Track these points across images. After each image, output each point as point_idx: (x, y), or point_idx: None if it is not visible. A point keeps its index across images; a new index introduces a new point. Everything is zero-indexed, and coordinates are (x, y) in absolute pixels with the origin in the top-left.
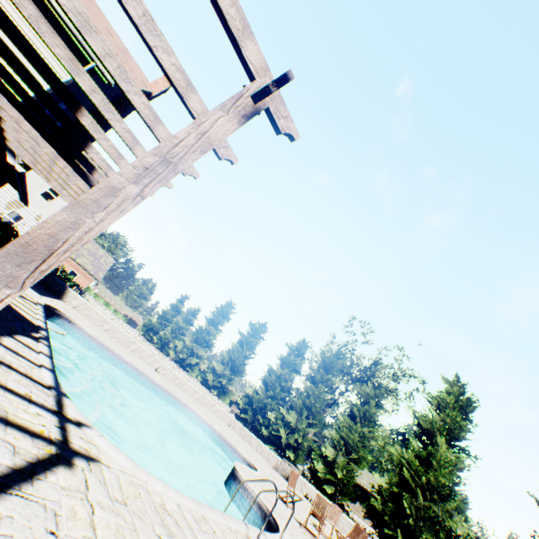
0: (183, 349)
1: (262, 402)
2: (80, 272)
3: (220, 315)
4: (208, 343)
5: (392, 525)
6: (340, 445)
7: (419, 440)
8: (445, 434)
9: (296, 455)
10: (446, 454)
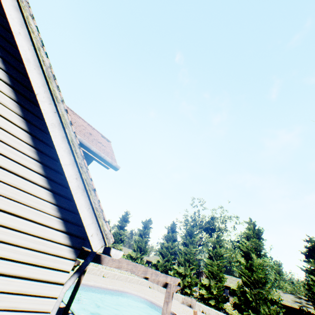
0: None
1: (163, 265)
2: None
3: (123, 221)
4: (121, 239)
5: (246, 309)
6: (210, 275)
7: (244, 257)
8: (254, 250)
9: (190, 289)
10: (257, 261)
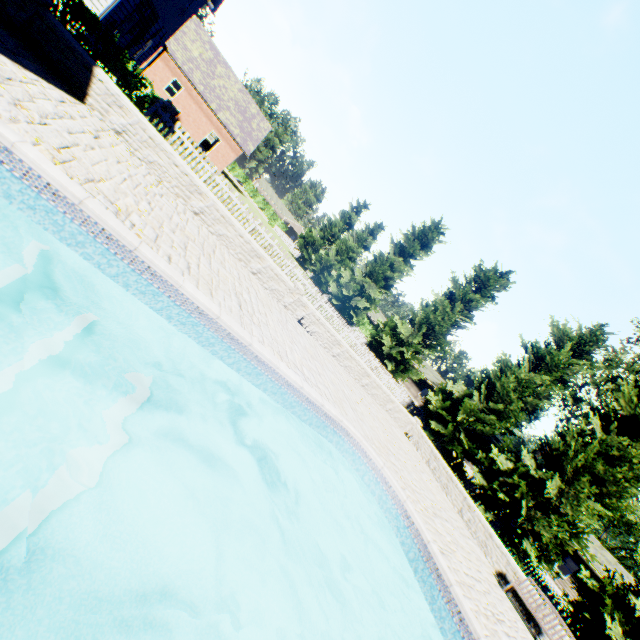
0: (348, 283)
1: (474, 415)
2: (222, 137)
3: (416, 241)
4: (387, 282)
5: None
6: None
7: None
8: None
9: (540, 553)
10: None
